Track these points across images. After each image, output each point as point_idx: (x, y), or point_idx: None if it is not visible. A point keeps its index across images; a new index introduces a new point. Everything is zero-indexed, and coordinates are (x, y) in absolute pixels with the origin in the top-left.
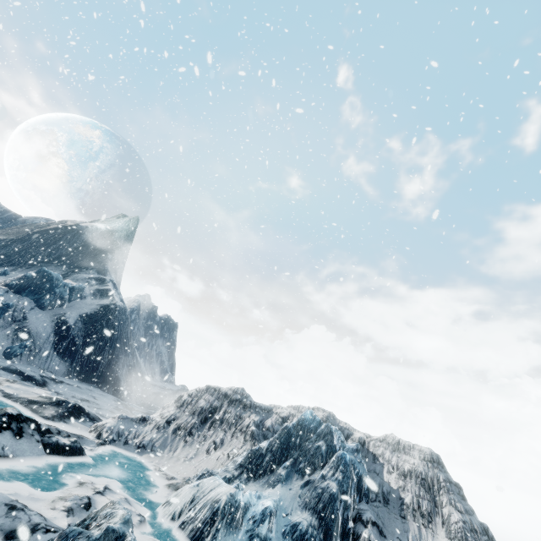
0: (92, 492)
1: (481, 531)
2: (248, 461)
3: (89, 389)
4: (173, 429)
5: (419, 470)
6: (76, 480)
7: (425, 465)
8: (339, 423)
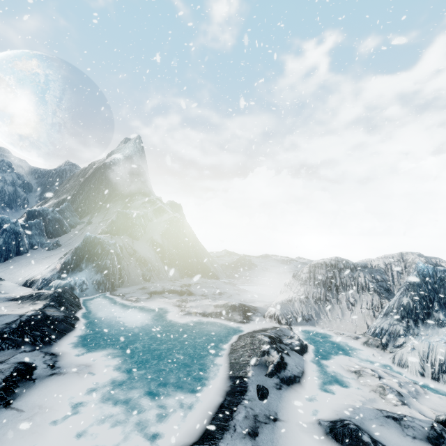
0: (376, 378)
1: None
2: (405, 314)
3: (203, 282)
4: (313, 301)
5: None
6: (343, 369)
7: None
8: (430, 259)
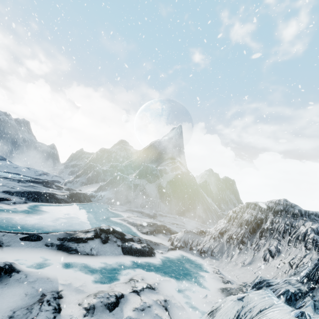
0: (130, 290)
1: None
2: (317, 274)
3: (181, 218)
4: (226, 239)
5: None
6: (132, 276)
7: None
8: None
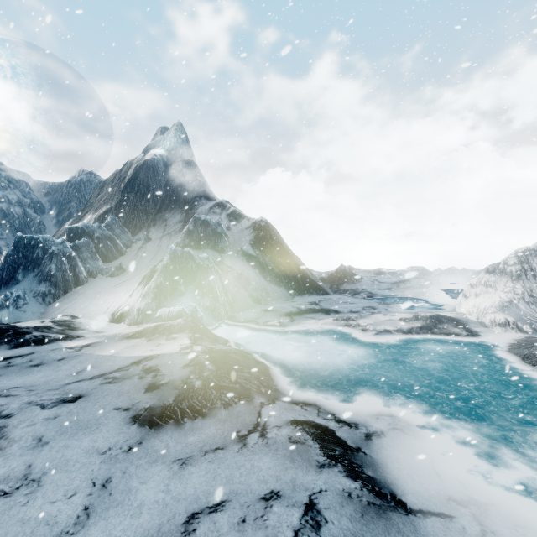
0: None
1: None
2: None
3: (326, 299)
4: None
5: None
6: None
7: None
8: None
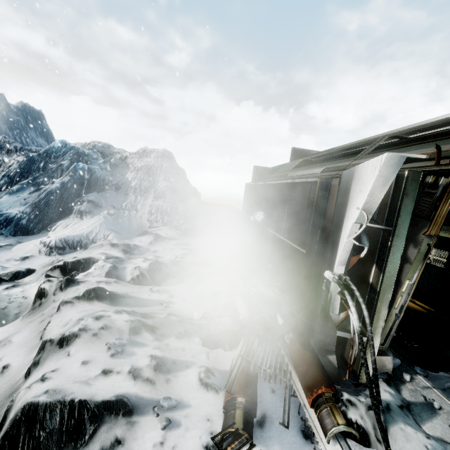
0: None
1: (181, 190)
2: None
3: None
4: None
5: (148, 164)
6: None
7: (156, 160)
8: (113, 150)
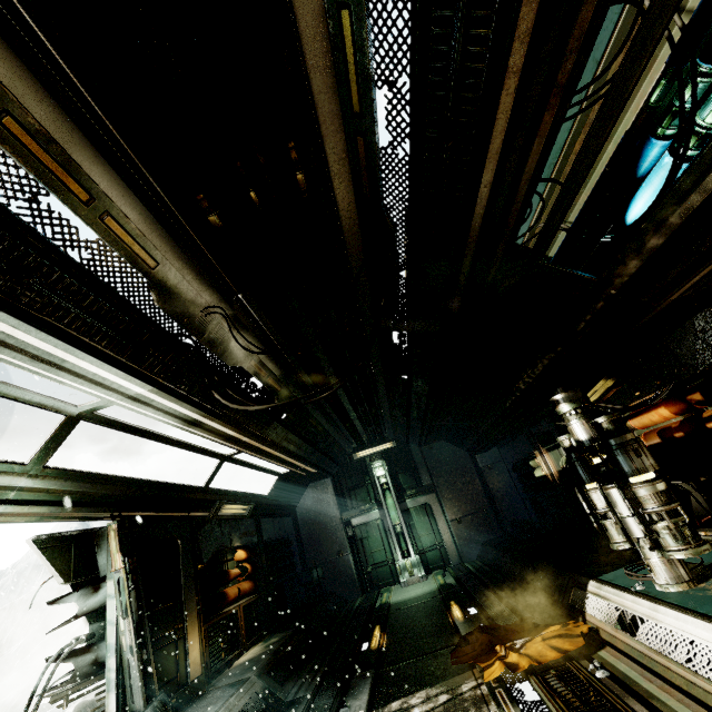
0: None
1: None
2: None
3: None
4: None
5: None
6: None
7: None
8: None
